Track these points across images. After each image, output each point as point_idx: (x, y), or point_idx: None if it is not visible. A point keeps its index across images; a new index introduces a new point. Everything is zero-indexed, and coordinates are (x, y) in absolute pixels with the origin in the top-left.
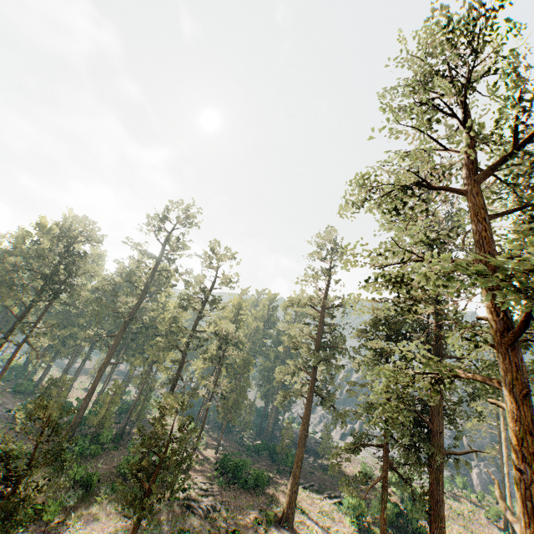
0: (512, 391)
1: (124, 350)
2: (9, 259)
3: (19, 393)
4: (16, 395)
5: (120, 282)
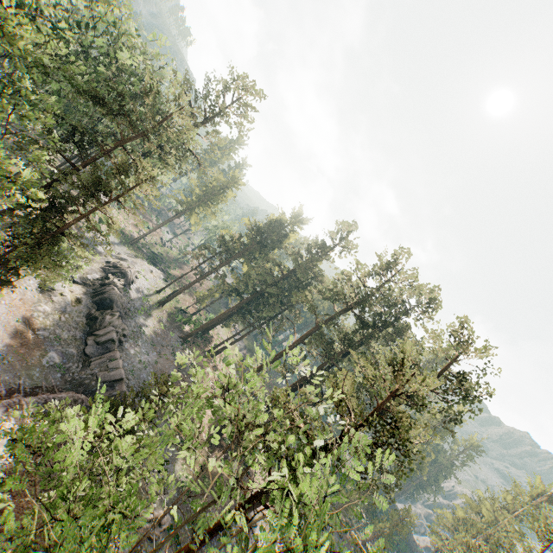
0: None
1: None
2: None
3: None
4: None
5: None
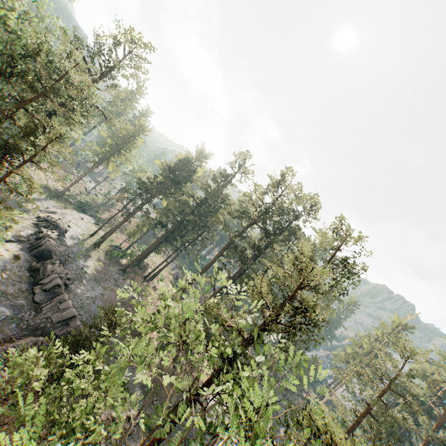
0: (423, 444)
1: None
2: None
3: None
4: None
5: None
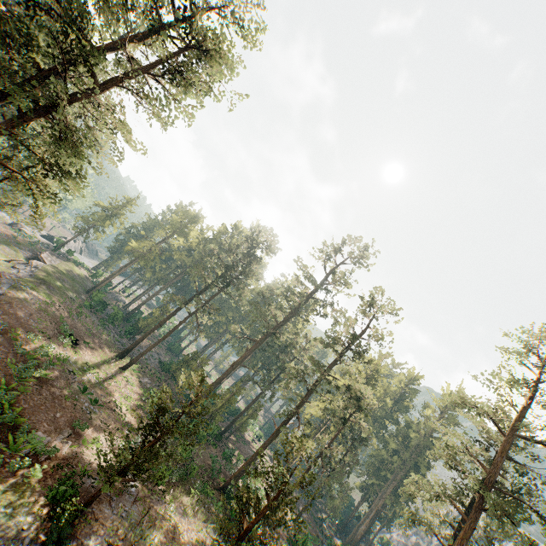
0: None
1: (250, 357)
2: (210, 245)
3: (169, 350)
4: (167, 350)
5: (277, 294)
